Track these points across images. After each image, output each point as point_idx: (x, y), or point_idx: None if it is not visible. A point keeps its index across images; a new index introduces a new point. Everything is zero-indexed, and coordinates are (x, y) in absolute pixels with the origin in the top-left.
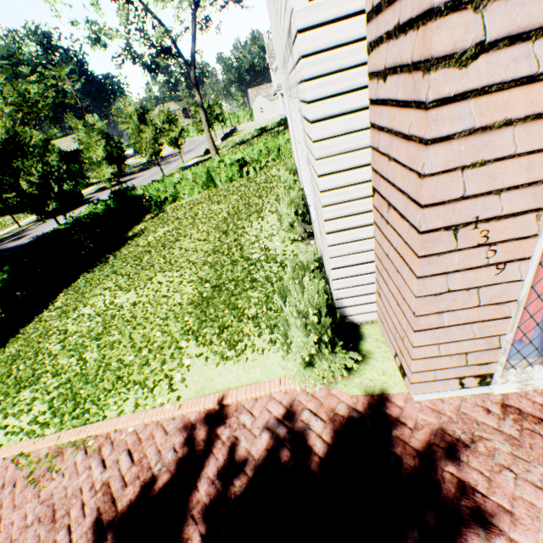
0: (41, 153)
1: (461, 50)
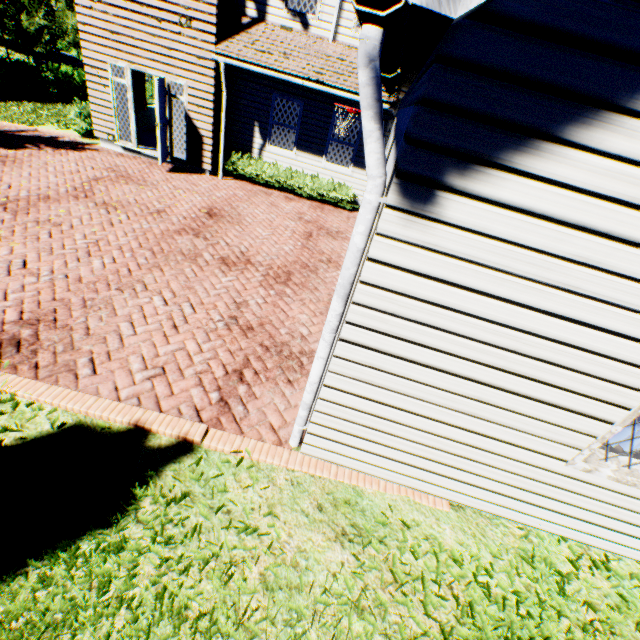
0: (50, 6)
1: (83, 23)
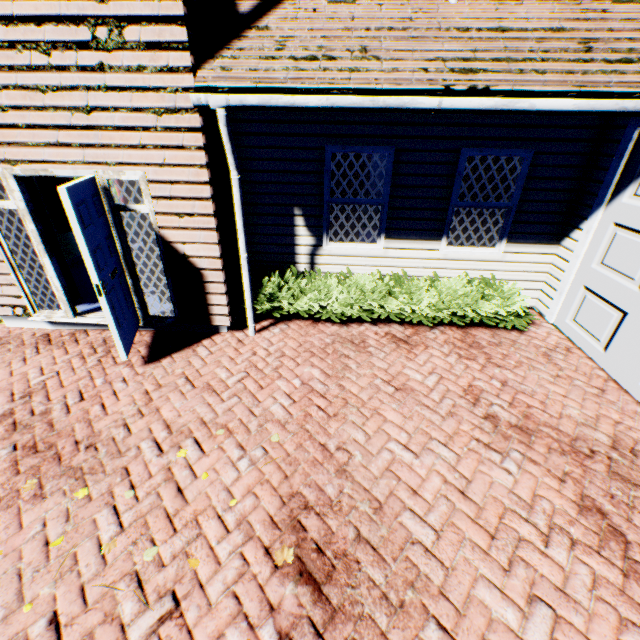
0: None
1: None
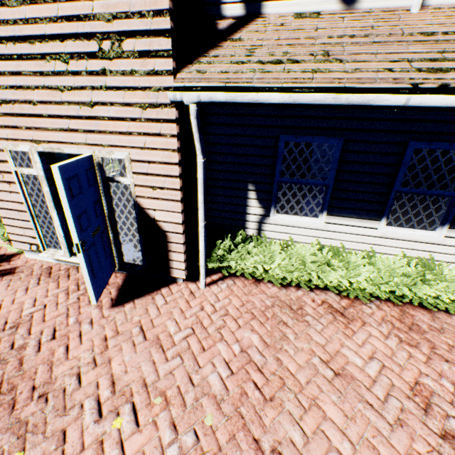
0: None
1: None
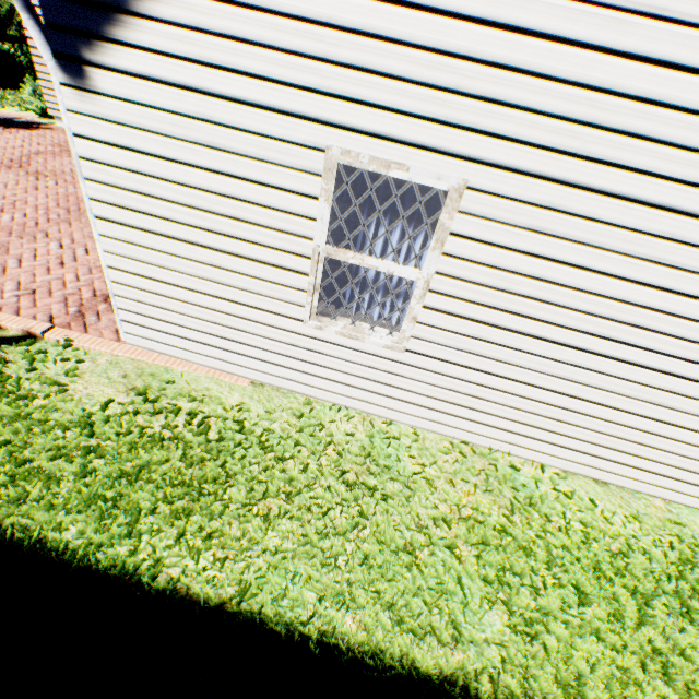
0: None
1: None
